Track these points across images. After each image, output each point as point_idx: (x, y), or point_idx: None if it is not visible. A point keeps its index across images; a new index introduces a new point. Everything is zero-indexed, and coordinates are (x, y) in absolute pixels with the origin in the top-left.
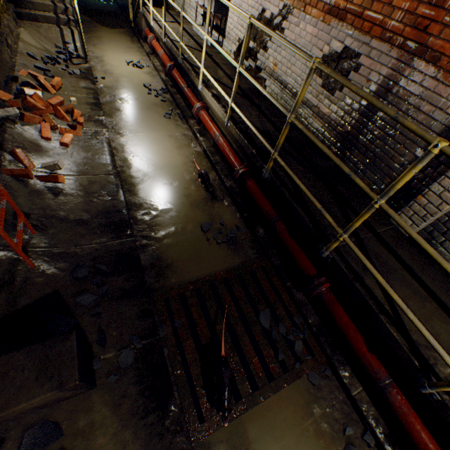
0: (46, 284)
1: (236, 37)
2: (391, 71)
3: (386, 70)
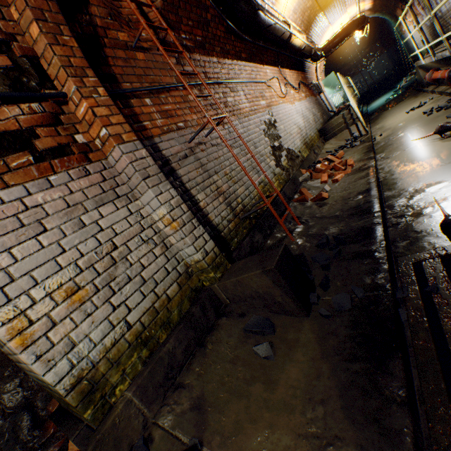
0: (297, 249)
1: None
2: None
3: None
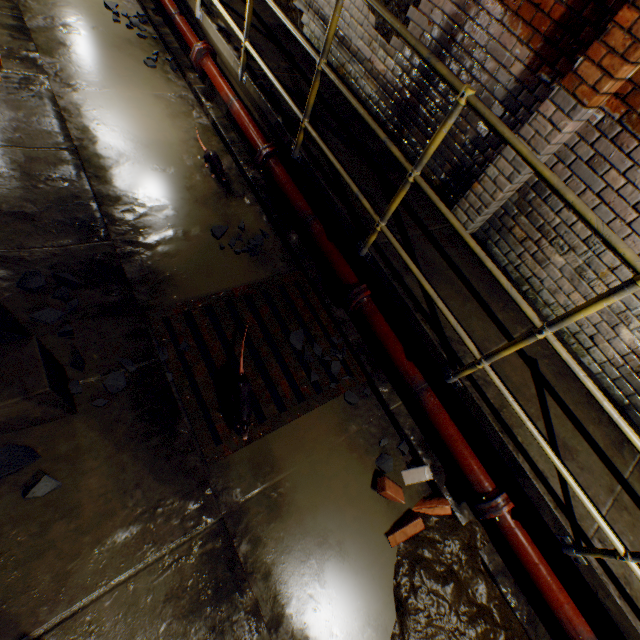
0: None
1: None
2: (456, 9)
3: (451, 7)
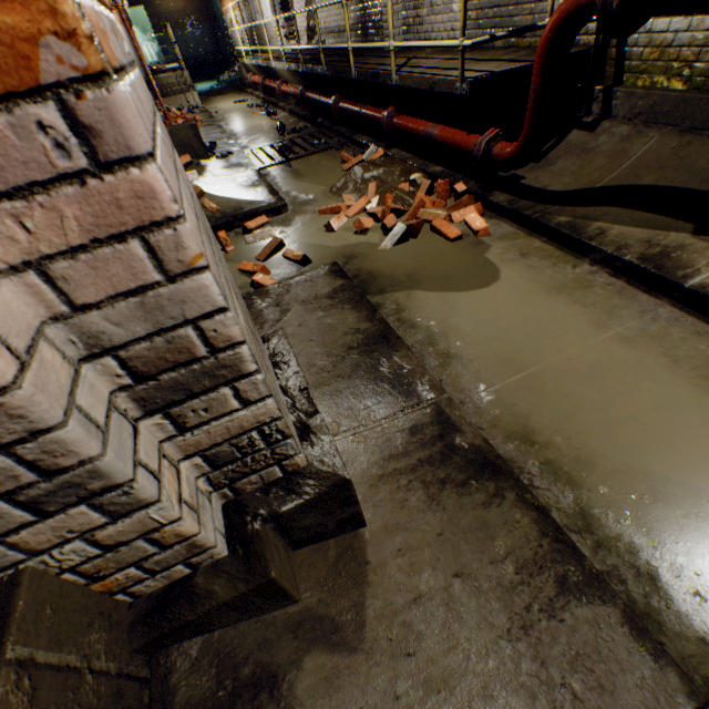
0: None
1: (304, 30)
2: None
3: None
